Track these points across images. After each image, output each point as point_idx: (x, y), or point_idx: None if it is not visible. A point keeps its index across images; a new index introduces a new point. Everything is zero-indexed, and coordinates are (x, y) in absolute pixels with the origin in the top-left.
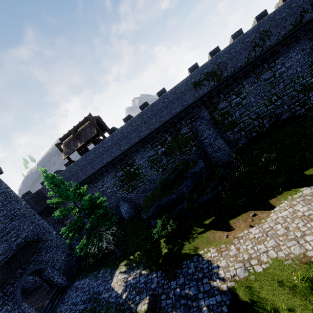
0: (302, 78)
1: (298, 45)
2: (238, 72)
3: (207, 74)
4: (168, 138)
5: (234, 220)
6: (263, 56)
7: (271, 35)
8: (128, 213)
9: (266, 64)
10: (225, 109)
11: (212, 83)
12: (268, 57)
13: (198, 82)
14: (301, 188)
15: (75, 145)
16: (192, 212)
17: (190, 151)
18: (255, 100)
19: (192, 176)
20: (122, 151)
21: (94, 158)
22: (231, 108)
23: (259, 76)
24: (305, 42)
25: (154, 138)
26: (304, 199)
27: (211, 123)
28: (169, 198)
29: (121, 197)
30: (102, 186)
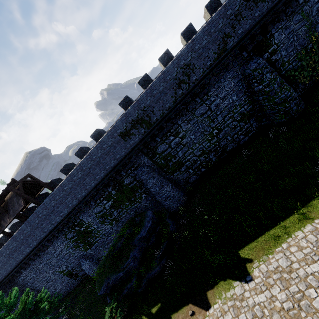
0: (240, 107)
1: (228, 72)
2: (169, 113)
3: (133, 122)
4: (112, 191)
5: (176, 316)
6: (192, 92)
7: (195, 68)
8: (91, 271)
9: (199, 98)
10: (166, 152)
11: (141, 130)
12: (198, 92)
13: (125, 132)
14: (234, 280)
15: (4, 221)
16: (143, 289)
17: (141, 199)
18: (196, 136)
19: (139, 242)
20: (62, 217)
21: (32, 229)
22: (172, 150)
23: (194, 112)
24: (236, 68)
25: (95, 194)
26: (234, 305)
27: (154, 168)
28: (117, 277)
29: (80, 256)
30: (55, 250)
